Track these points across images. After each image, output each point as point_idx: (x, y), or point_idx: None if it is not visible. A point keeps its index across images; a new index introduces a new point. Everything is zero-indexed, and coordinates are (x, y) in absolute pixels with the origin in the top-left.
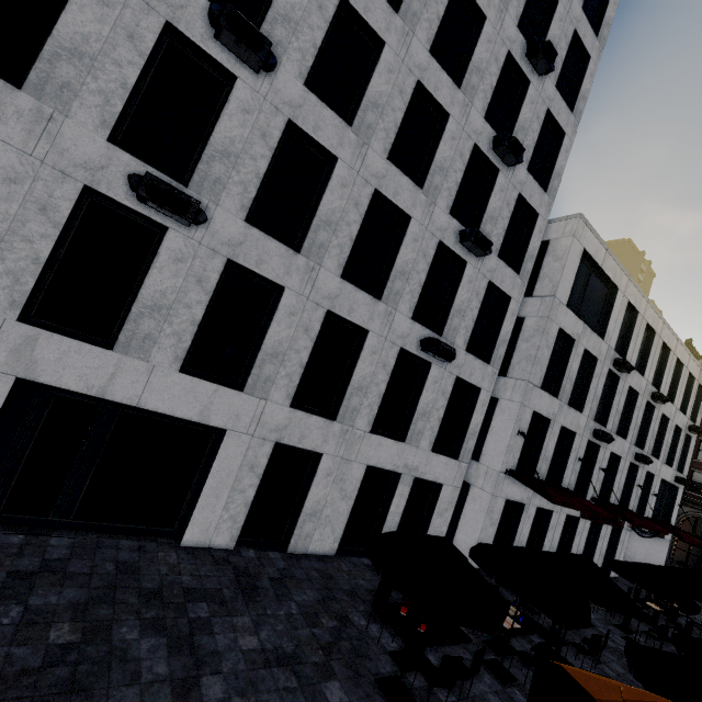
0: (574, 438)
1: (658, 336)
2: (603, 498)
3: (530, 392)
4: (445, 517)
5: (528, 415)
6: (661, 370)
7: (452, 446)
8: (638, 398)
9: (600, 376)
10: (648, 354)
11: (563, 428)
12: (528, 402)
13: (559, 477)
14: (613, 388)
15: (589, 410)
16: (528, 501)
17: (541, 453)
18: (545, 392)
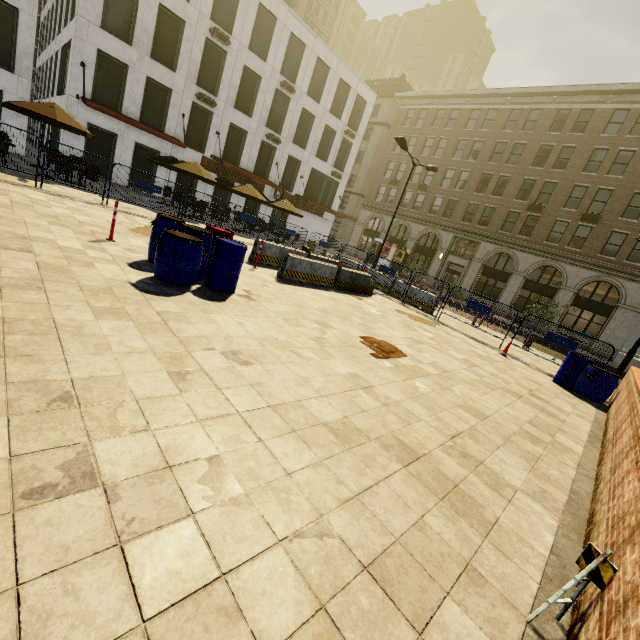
0: (172, 94)
1: (282, 24)
2: (238, 165)
3: (85, 27)
4: (20, 122)
5: (91, 51)
6: (299, 65)
7: (11, 64)
8: (263, 83)
9: (195, 42)
10: (271, 41)
11: (159, 84)
12: (86, 37)
13: (165, 127)
14: (224, 63)
15: (187, 73)
16: (121, 134)
17: (125, 95)
18: (110, 34)
